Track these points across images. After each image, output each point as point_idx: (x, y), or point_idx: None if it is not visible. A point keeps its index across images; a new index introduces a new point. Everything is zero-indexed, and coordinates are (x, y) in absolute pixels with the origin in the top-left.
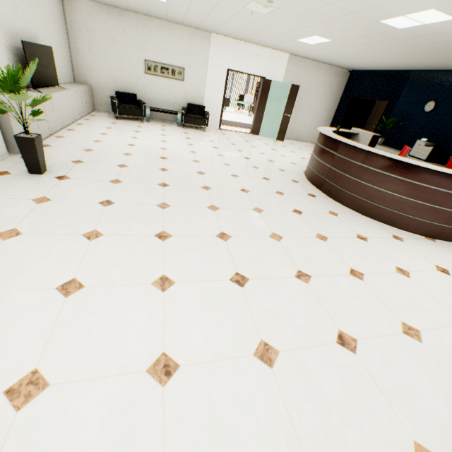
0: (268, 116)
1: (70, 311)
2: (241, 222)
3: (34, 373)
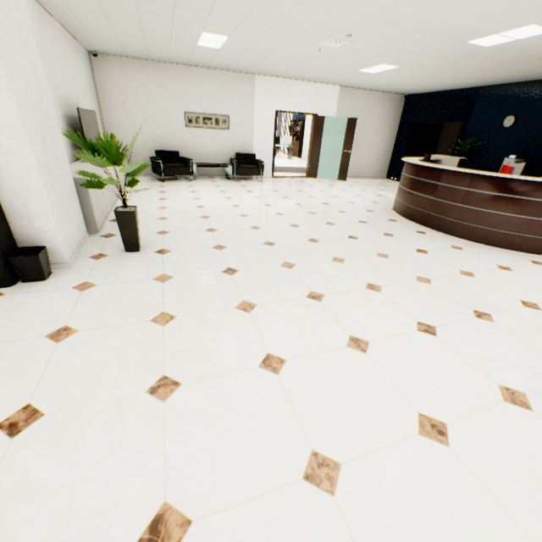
0: (324, 155)
1: (294, 387)
2: (378, 270)
3: (315, 455)
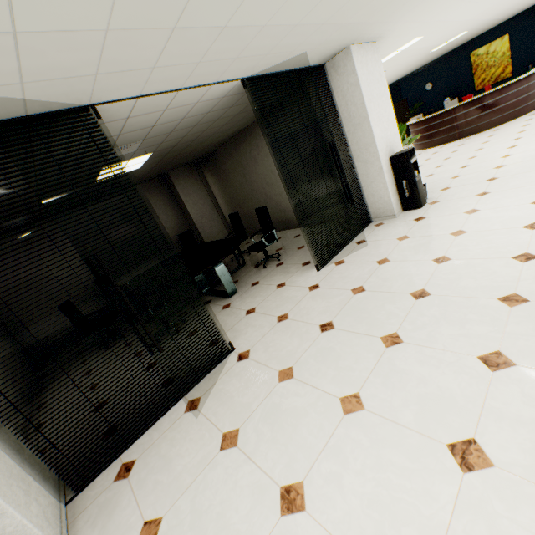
0: None
1: None
2: (501, 141)
3: None
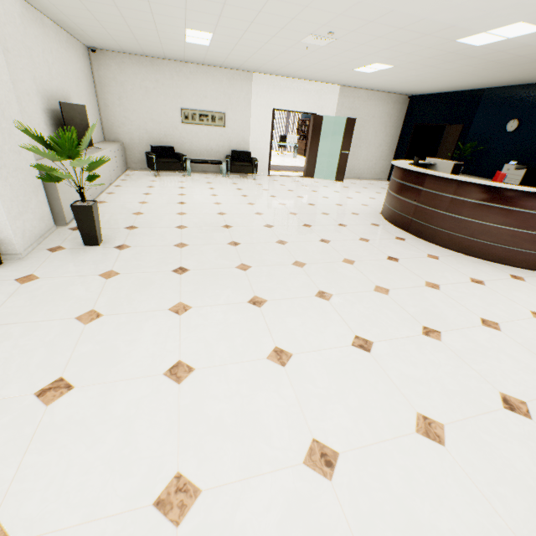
0: (322, 155)
1: (190, 400)
2: (337, 277)
3: (179, 478)
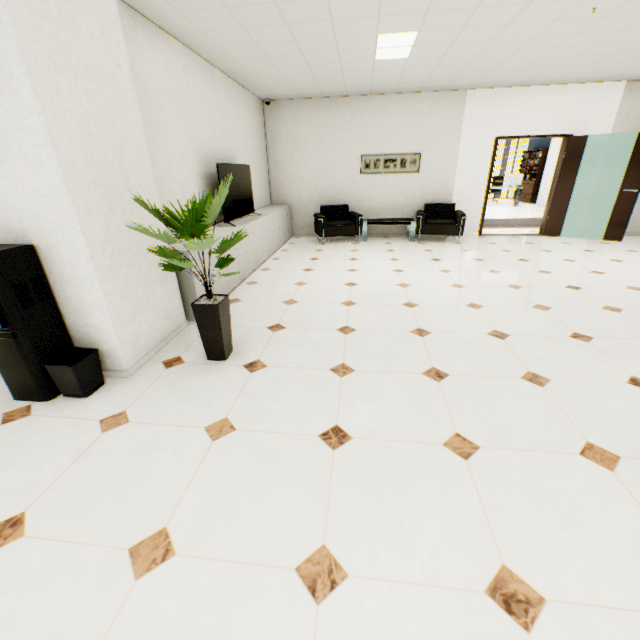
0: (579, 199)
1: None
2: None
3: None
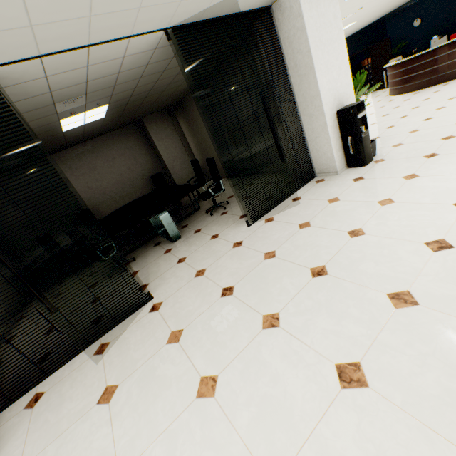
0: None
1: None
2: None
3: None
